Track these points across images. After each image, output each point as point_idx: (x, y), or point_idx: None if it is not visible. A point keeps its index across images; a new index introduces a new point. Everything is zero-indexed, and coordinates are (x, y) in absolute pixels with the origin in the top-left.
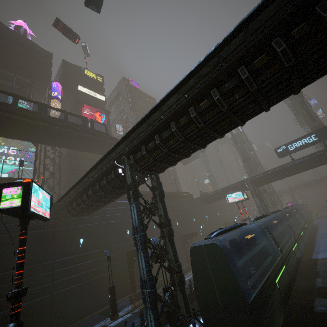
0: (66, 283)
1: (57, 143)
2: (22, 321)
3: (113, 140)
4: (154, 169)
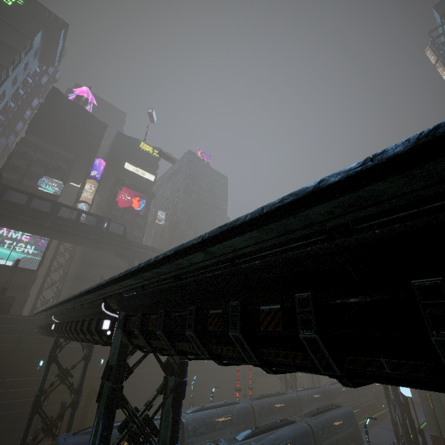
0: (7, 407)
1: (66, 240)
2: None
3: (129, 244)
4: None
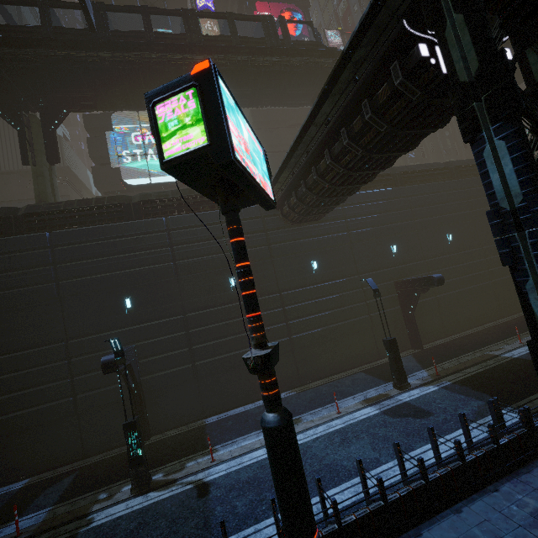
0: (306, 326)
1: None
2: (288, 411)
3: (334, 56)
4: None
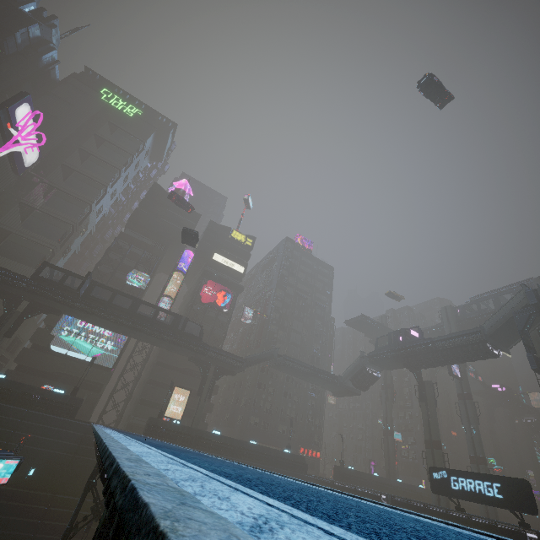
0: (52, 530)
1: (142, 339)
2: None
3: (204, 348)
4: None
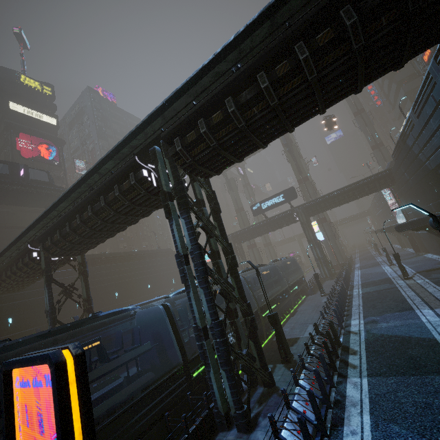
0: None
1: None
2: None
3: (61, 191)
4: (70, 254)
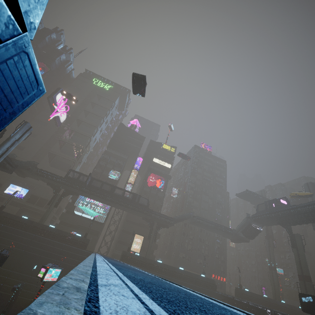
0: None
1: (117, 207)
2: None
3: (150, 212)
4: None
